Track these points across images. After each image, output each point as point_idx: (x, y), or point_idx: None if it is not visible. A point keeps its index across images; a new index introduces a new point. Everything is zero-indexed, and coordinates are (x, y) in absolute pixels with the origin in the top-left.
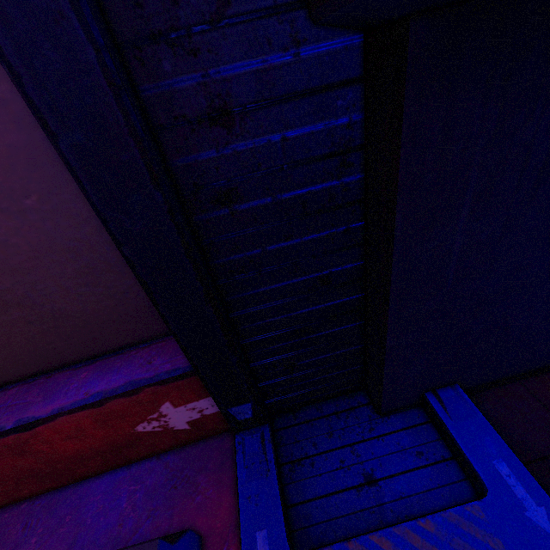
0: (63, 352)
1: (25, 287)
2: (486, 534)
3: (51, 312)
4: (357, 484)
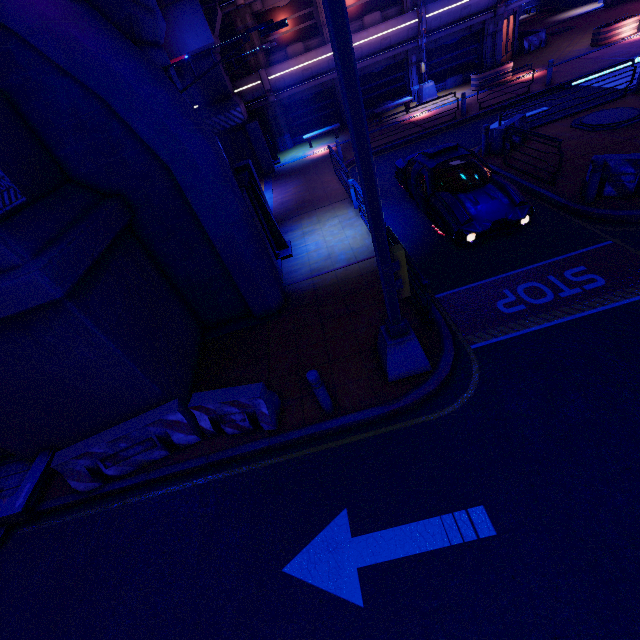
0: None
1: None
2: None
3: None
4: None
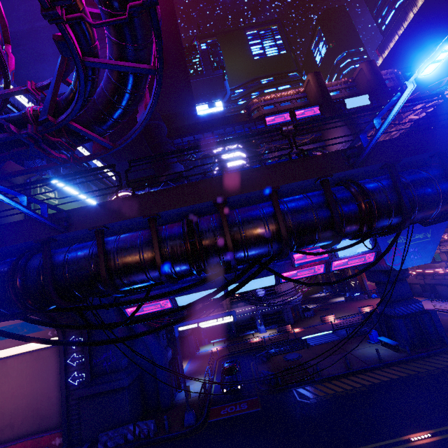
0: (51, 427)
1: (53, 415)
2: None
3: (53, 419)
4: None
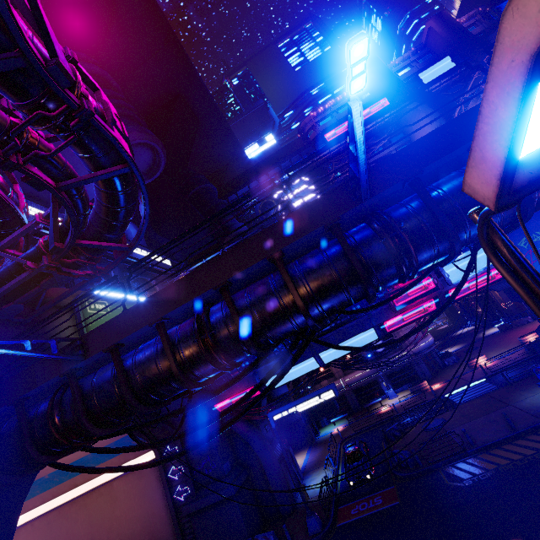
0: None
1: (169, 536)
2: None
3: None
4: None
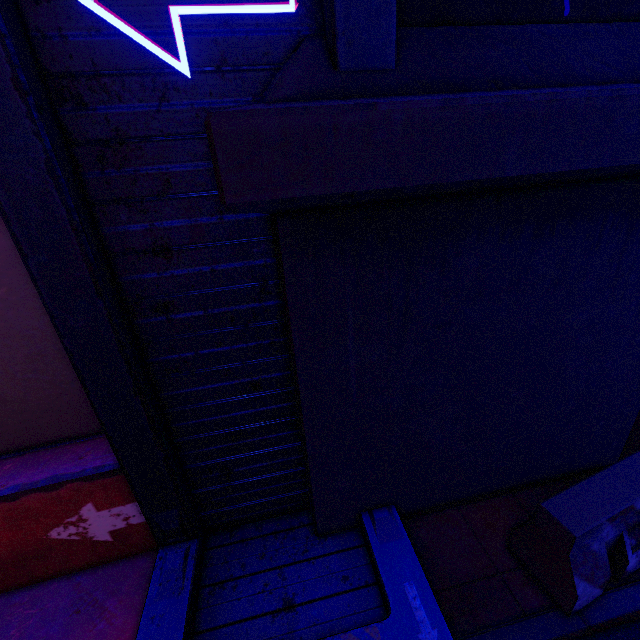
0: None
1: None
2: None
3: None
4: (274, 609)
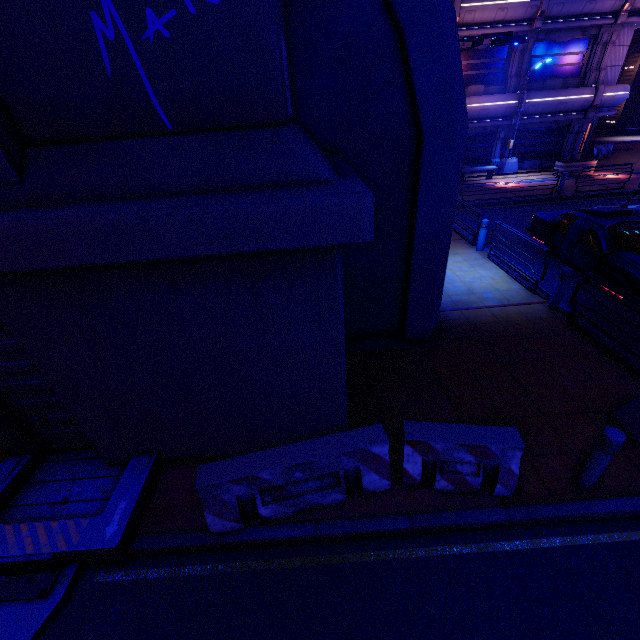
0: None
1: None
2: (77, 533)
3: None
4: (56, 502)
